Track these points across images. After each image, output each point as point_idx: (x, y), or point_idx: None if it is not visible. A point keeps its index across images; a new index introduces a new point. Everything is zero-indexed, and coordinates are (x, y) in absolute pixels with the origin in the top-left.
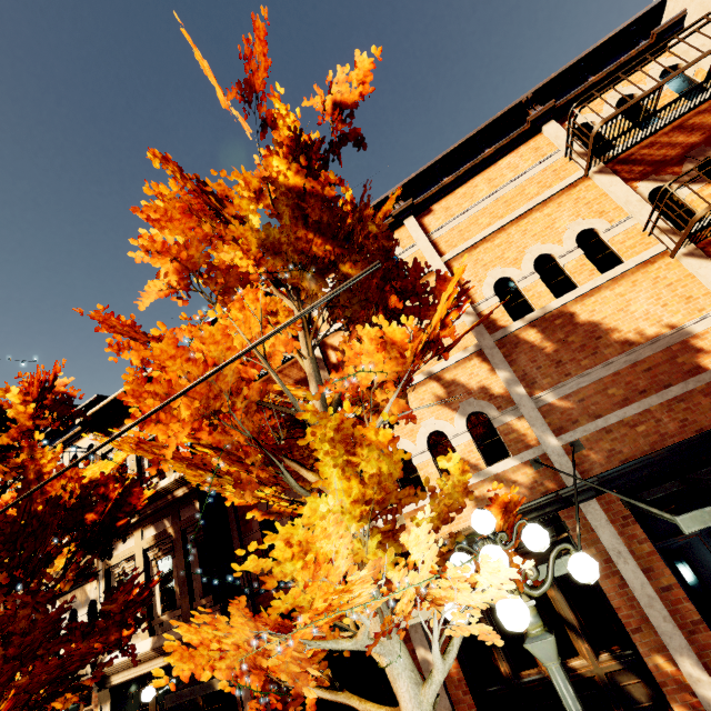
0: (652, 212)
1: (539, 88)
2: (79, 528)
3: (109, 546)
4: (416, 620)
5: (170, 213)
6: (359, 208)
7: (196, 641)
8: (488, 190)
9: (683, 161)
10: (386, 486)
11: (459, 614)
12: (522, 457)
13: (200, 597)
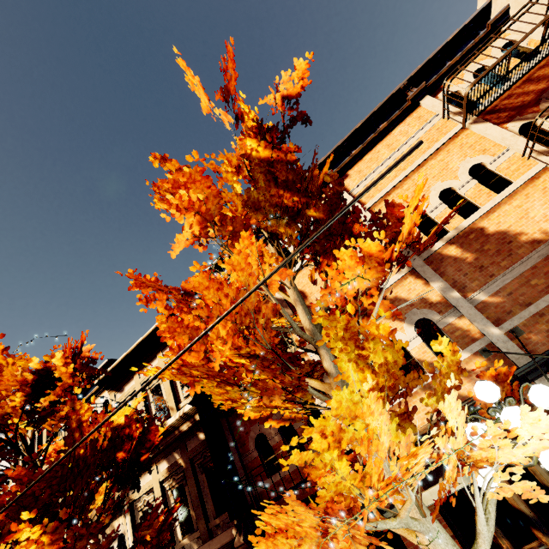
0: (528, 140)
1: (411, 76)
2: (112, 466)
3: (137, 479)
4: (432, 500)
5: (194, 177)
6: (311, 168)
7: (282, 526)
8: (388, 152)
9: (539, 102)
10: (393, 372)
11: (501, 475)
12: (471, 349)
13: (213, 517)
